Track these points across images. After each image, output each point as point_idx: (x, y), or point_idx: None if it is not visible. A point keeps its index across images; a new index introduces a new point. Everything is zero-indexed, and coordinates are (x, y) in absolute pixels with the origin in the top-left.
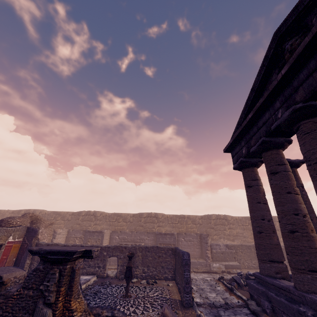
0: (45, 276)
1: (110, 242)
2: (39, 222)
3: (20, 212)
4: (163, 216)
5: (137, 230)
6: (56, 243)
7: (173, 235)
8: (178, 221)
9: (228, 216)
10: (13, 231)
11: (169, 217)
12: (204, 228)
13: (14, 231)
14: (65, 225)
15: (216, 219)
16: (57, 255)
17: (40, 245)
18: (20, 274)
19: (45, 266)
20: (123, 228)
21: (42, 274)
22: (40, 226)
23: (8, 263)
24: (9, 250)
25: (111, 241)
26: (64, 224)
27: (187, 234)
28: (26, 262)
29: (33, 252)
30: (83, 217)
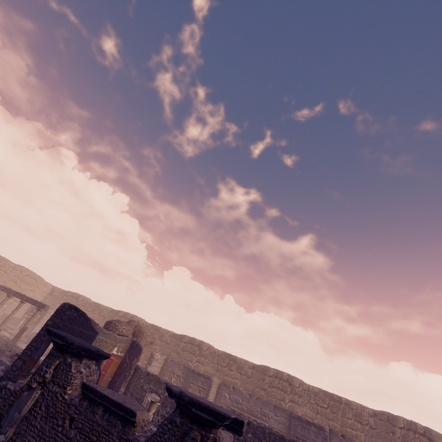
0: (182, 437)
1: (216, 399)
2: (141, 336)
3: (118, 314)
4: (301, 384)
5: (257, 394)
6: (157, 376)
7: (322, 429)
8: (328, 405)
9: (435, 432)
10: (120, 340)
11: (312, 390)
12: (380, 439)
13: (120, 341)
14: (161, 348)
15: (407, 429)
16: (203, 412)
17: (140, 371)
18: (147, 416)
19: (183, 420)
20: (235, 382)
21: (179, 432)
22: (140, 341)
23: (103, 382)
24: (109, 365)
25: (217, 398)
26: (160, 347)
27: (347, 439)
28: (120, 389)
29: (172, 393)
30: (185, 345)
